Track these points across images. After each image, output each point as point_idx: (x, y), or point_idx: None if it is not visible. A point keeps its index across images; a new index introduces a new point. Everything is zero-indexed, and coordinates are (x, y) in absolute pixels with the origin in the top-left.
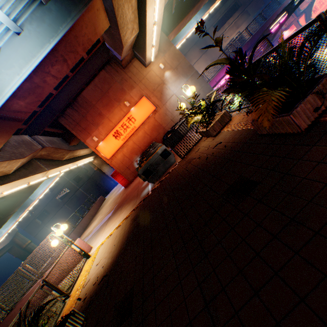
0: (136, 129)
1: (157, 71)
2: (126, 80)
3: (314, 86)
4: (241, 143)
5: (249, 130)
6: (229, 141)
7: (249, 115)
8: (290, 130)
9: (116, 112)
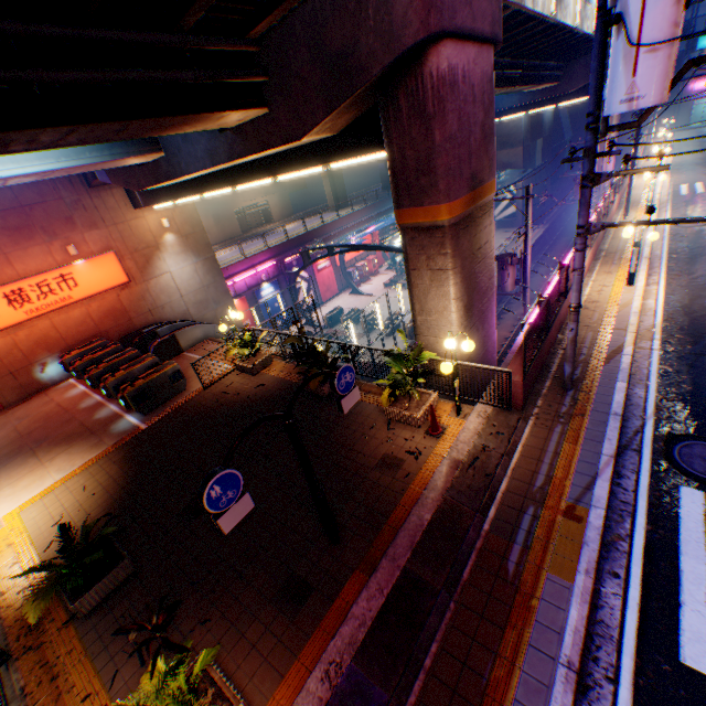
0: (73, 302)
1: (154, 224)
2: (88, 208)
3: None
4: (288, 391)
5: (293, 382)
6: (274, 386)
7: (292, 367)
8: (321, 393)
9: (35, 252)
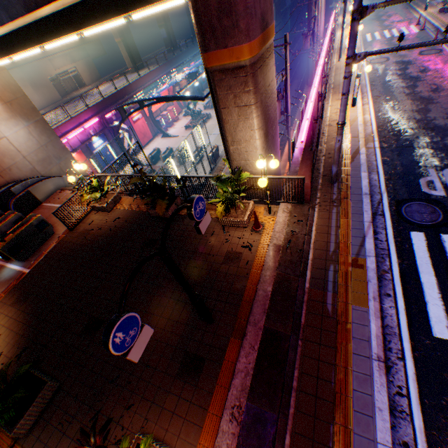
0: None
1: None
2: None
3: (175, 200)
4: (141, 220)
5: (143, 212)
6: (129, 217)
7: (138, 200)
8: (168, 216)
9: None
